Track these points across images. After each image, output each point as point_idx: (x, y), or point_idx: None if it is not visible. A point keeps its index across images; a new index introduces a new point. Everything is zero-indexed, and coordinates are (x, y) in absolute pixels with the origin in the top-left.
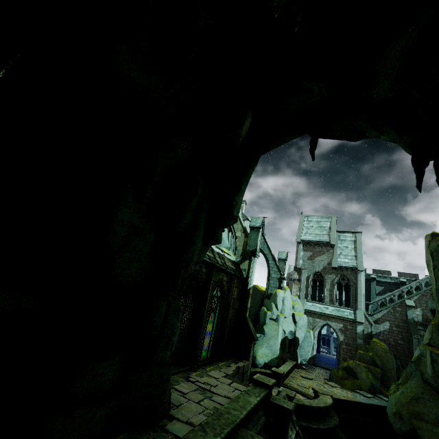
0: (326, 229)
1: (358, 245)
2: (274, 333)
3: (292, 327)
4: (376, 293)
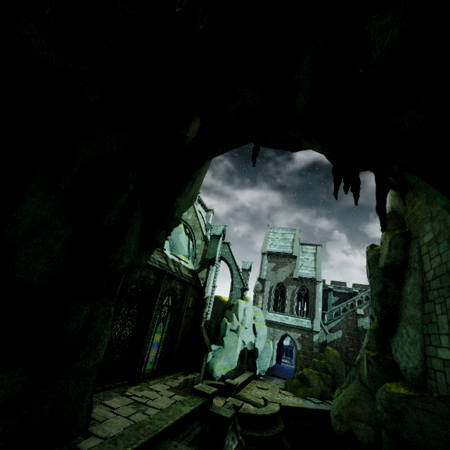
0: (289, 241)
1: (318, 257)
2: (233, 345)
3: (252, 338)
4: (333, 303)
